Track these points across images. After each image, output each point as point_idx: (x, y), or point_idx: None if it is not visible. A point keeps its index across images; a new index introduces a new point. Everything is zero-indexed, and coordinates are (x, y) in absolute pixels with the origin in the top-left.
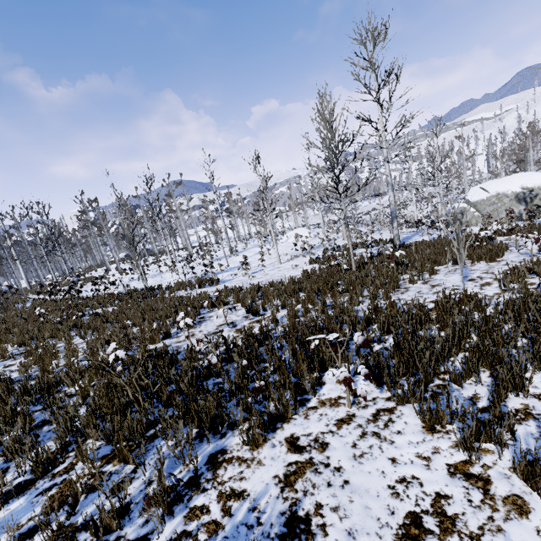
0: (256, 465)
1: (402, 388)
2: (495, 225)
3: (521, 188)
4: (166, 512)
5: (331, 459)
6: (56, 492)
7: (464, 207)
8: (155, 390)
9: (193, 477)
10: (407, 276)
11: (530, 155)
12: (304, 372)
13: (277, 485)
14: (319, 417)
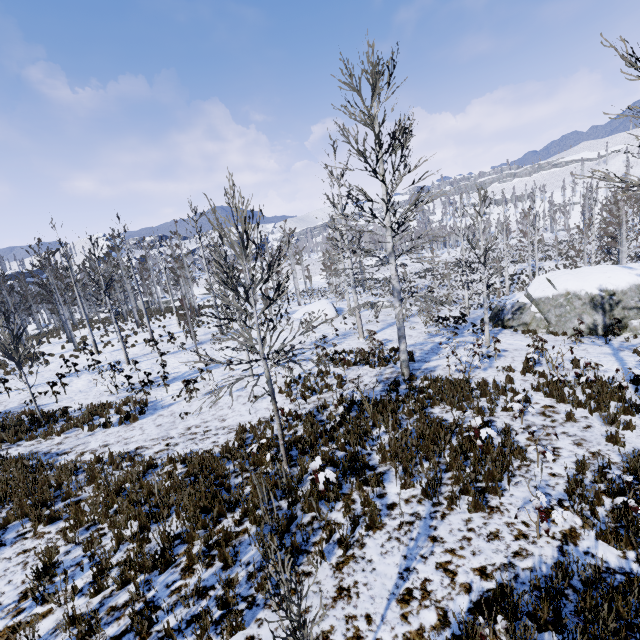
0: None
1: None
2: (560, 337)
3: (598, 289)
4: None
5: None
6: None
7: (524, 303)
8: None
9: None
10: (339, 514)
11: (623, 231)
12: None
13: None
14: None
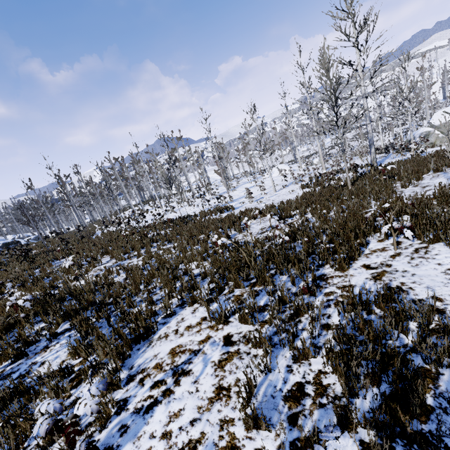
0: (350, 276)
1: (433, 233)
2: None
3: None
4: (313, 294)
5: (398, 269)
6: (234, 299)
7: (428, 131)
8: (256, 256)
9: (314, 284)
10: (396, 185)
11: None
12: (353, 238)
13: (370, 280)
14: (376, 256)
